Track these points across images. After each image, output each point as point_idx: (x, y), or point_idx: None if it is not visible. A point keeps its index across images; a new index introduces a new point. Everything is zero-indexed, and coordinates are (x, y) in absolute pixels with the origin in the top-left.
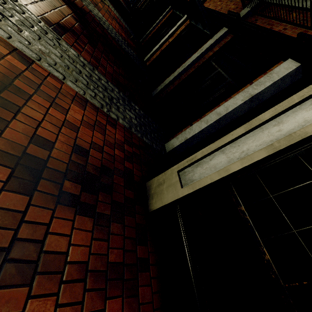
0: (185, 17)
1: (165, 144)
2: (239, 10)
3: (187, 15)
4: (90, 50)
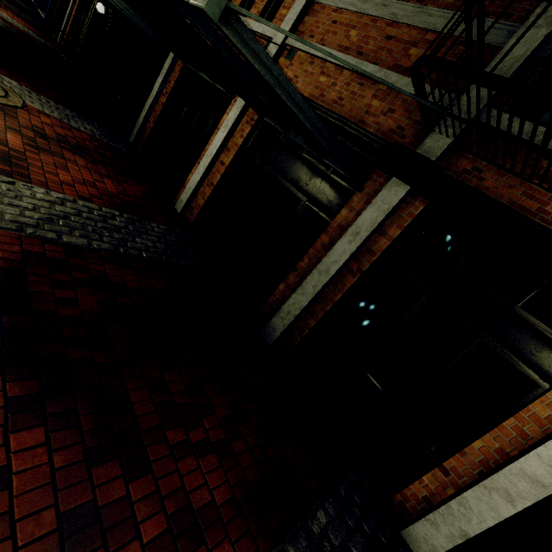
0: (241, 103)
1: (403, 533)
2: (403, 123)
3: (253, 108)
4: (147, 497)
